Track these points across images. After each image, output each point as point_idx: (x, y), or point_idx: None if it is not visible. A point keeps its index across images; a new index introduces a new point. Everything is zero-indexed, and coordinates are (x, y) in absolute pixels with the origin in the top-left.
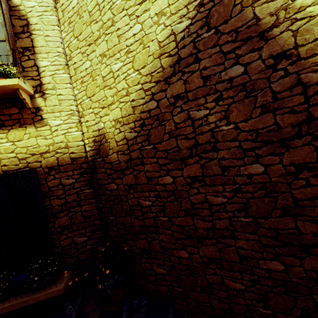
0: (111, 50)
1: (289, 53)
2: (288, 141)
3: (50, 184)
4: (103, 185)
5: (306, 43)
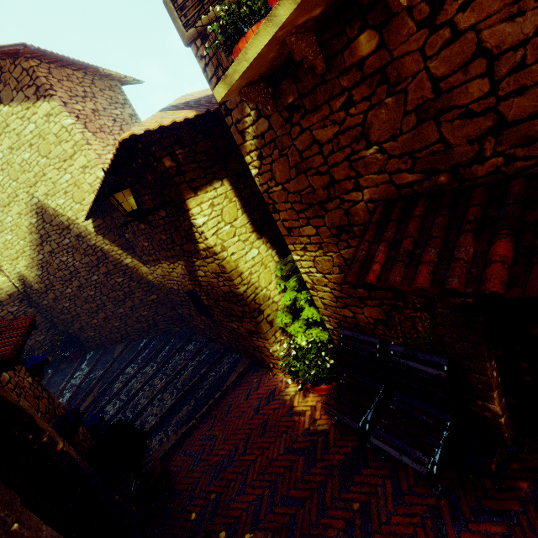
0: (0, 229)
1: (80, 235)
2: (98, 265)
3: (2, 314)
4: (39, 303)
5: (83, 232)
